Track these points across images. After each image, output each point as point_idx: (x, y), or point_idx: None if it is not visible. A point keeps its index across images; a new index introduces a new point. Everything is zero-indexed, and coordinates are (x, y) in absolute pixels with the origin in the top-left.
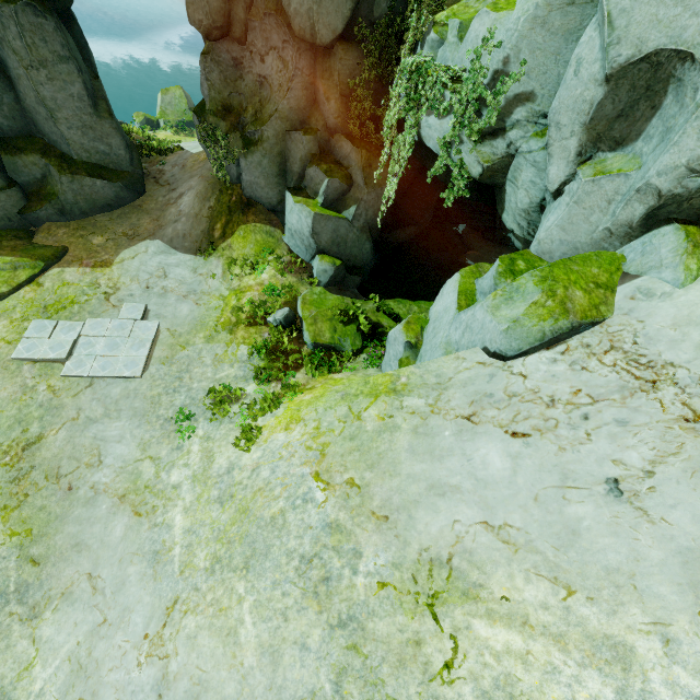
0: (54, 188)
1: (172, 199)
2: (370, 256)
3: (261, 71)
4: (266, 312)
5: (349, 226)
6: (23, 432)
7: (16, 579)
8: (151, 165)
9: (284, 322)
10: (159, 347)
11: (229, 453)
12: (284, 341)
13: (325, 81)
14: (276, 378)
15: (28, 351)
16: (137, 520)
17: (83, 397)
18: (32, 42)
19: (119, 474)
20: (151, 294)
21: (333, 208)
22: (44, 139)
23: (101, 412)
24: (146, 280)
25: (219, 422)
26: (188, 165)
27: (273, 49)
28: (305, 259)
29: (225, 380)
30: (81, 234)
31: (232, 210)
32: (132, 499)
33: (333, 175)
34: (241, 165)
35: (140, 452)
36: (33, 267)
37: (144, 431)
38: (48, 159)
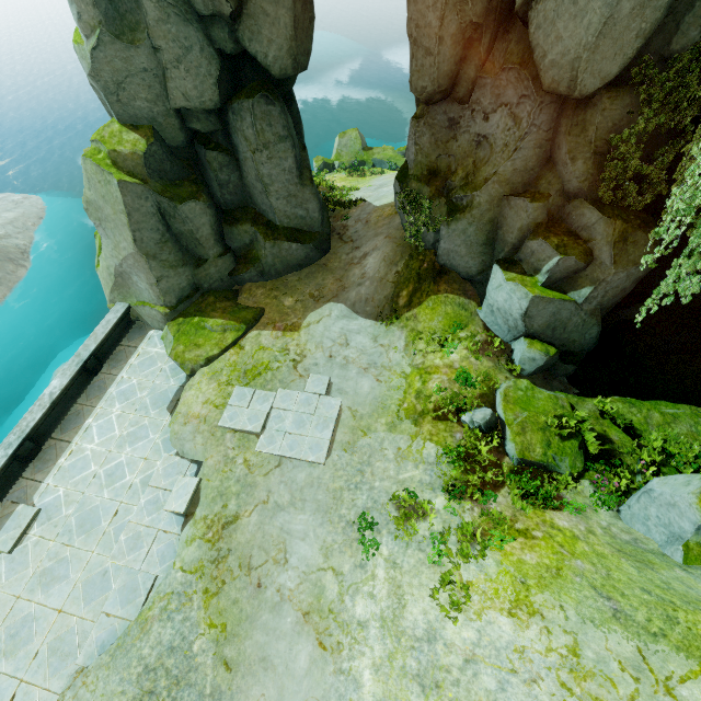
0: (258, 253)
1: (355, 258)
2: (592, 340)
3: (482, 130)
4: (458, 406)
5: (575, 309)
6: (223, 507)
7: (212, 680)
8: (335, 220)
9: (485, 427)
10: (340, 429)
11: (424, 603)
12: (481, 449)
13: (572, 138)
14: (469, 496)
15: (231, 420)
16: (321, 653)
17: (273, 478)
18: (260, 128)
19: (303, 580)
20: (333, 365)
21: (554, 286)
22: (255, 208)
23: (287, 499)
24: (329, 348)
25: (405, 543)
26: (372, 221)
27: (504, 106)
28: (503, 339)
29: (409, 483)
30: (275, 295)
31: (421, 278)
32: (316, 621)
33: (567, 252)
34: (440, 233)
35: (322, 558)
36: (237, 329)
37: (327, 532)
38: (257, 227)
